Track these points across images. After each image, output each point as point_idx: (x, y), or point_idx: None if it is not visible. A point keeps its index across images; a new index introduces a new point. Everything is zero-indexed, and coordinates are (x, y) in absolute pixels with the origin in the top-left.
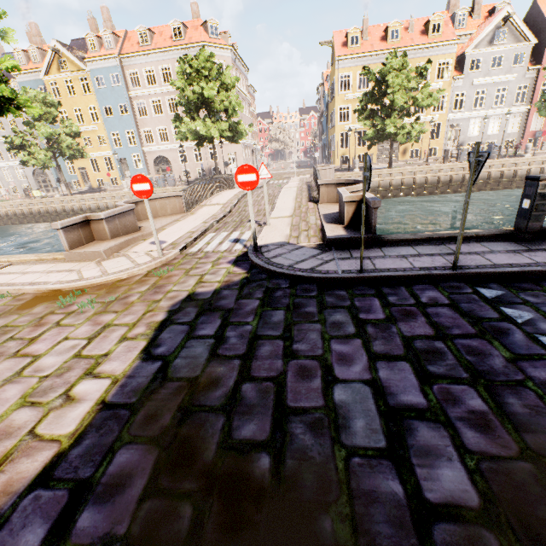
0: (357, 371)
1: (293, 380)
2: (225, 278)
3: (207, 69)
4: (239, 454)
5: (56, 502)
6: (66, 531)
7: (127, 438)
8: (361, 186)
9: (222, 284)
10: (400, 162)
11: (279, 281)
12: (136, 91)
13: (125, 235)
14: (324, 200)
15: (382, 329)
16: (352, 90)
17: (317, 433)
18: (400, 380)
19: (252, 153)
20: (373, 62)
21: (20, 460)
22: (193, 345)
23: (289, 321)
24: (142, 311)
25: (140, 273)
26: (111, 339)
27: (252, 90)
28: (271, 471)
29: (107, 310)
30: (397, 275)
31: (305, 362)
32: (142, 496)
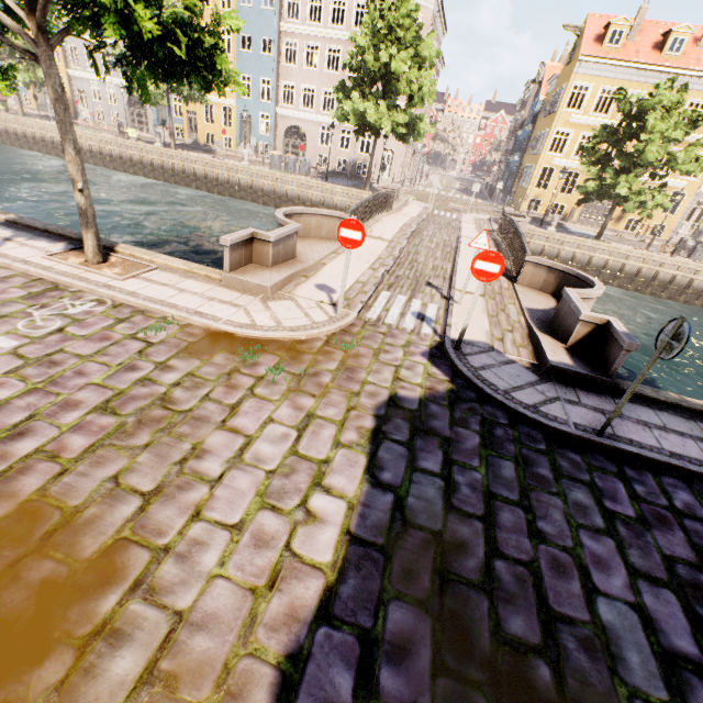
0: (617, 586)
1: (549, 573)
2: (427, 382)
3: (404, 29)
4: (516, 653)
5: (350, 648)
6: (372, 686)
7: (392, 591)
8: (594, 293)
9: (425, 391)
10: (608, 231)
11: (495, 411)
12: (290, 25)
13: (283, 262)
14: (524, 281)
15: (636, 534)
16: (584, 111)
17: (592, 656)
18: (669, 615)
19: (412, 154)
20: (629, 78)
21: (291, 581)
22: (421, 481)
23: (523, 482)
24: (343, 405)
25: (318, 336)
26: (323, 438)
27: (439, 64)
28: (555, 686)
29: (301, 388)
30: (643, 454)
31: (557, 552)
32: (432, 671)
